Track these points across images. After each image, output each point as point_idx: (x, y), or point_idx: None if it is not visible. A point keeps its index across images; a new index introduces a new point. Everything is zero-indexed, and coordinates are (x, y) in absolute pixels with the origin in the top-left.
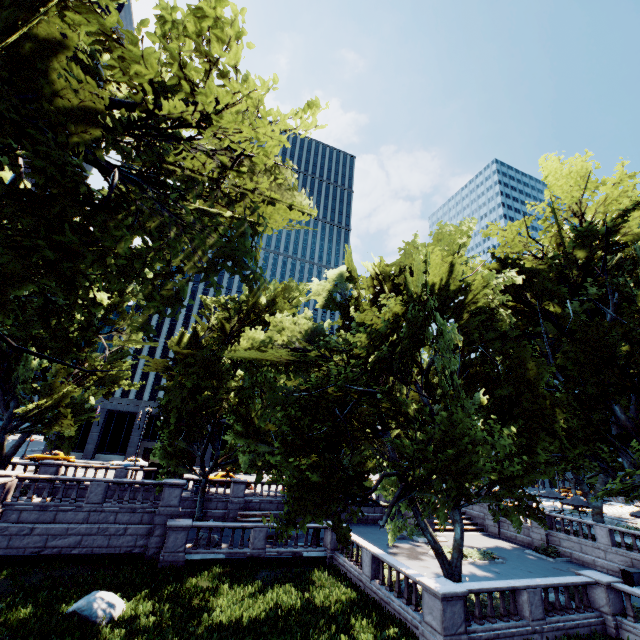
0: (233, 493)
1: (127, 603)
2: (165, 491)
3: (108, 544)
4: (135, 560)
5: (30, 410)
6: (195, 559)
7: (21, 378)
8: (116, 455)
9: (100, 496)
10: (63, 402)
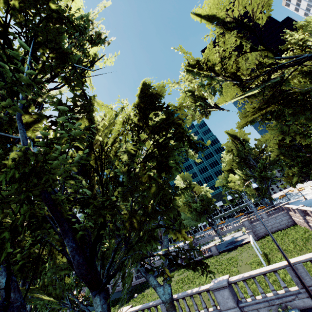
0: None
1: None
2: None
3: None
4: None
5: None
6: None
7: None
8: None
9: None
10: None
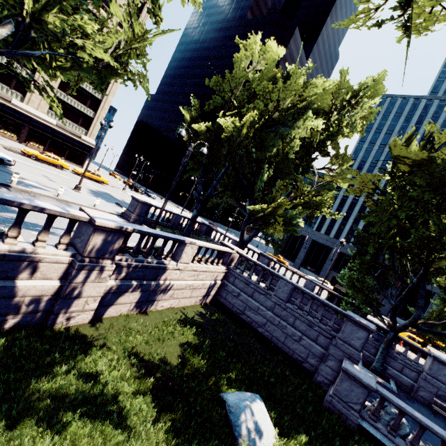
0: (429, 370)
1: (275, 442)
2: (346, 324)
3: (283, 341)
4: (302, 374)
5: (257, 212)
6: (371, 433)
7: (257, 189)
8: (312, 273)
9: (285, 294)
10: (277, 211)
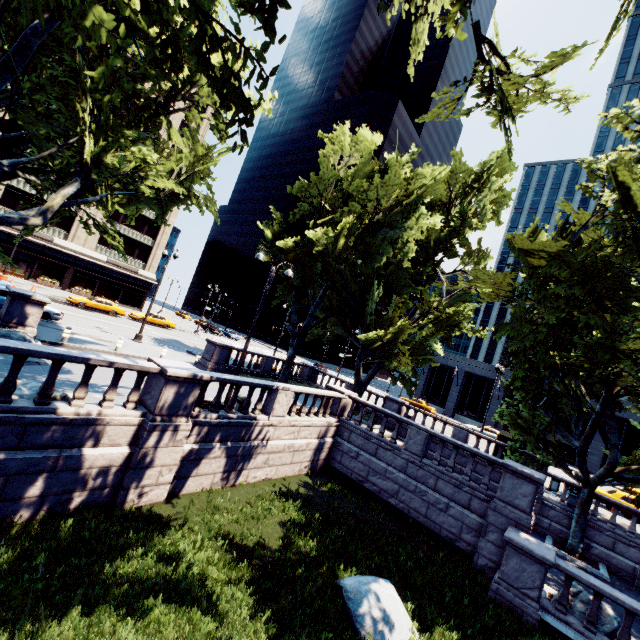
0: None
1: (412, 636)
2: (504, 477)
3: (425, 513)
4: (457, 558)
5: (372, 340)
6: (560, 631)
7: (369, 310)
8: (474, 420)
9: (419, 447)
10: (399, 336)
